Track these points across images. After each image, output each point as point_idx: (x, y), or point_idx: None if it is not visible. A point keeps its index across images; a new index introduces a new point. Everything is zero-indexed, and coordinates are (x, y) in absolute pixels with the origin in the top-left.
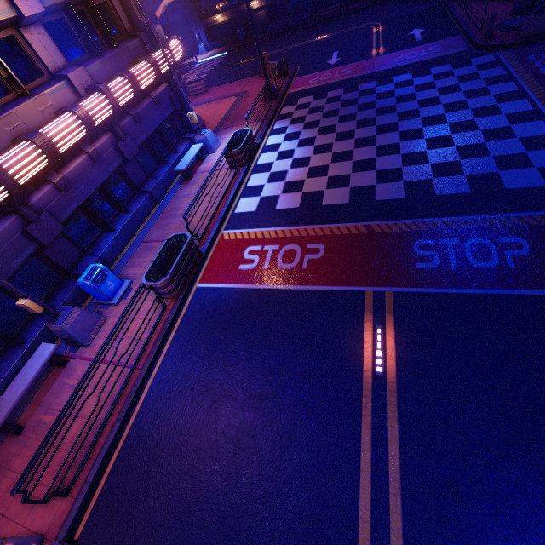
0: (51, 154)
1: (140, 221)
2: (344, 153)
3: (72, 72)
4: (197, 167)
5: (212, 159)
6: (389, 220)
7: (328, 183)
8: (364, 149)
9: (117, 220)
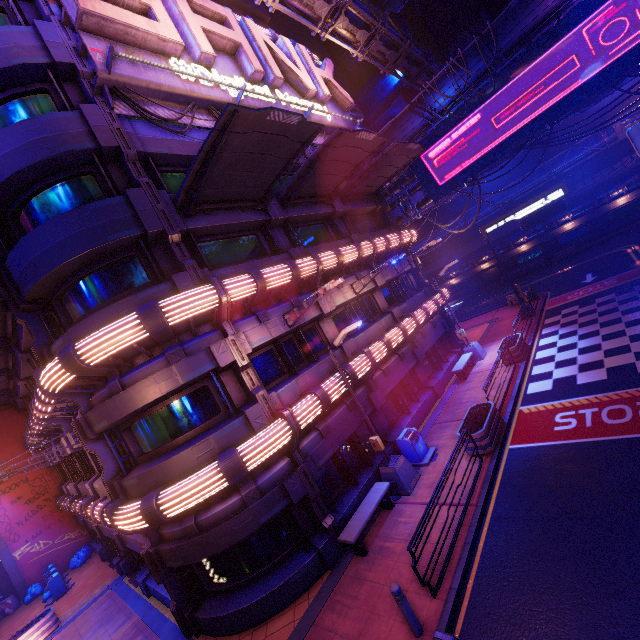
0: (389, 348)
1: (427, 410)
2: None
3: (394, 309)
4: (468, 371)
5: (482, 363)
6: None
7: (636, 356)
8: None
9: (410, 407)
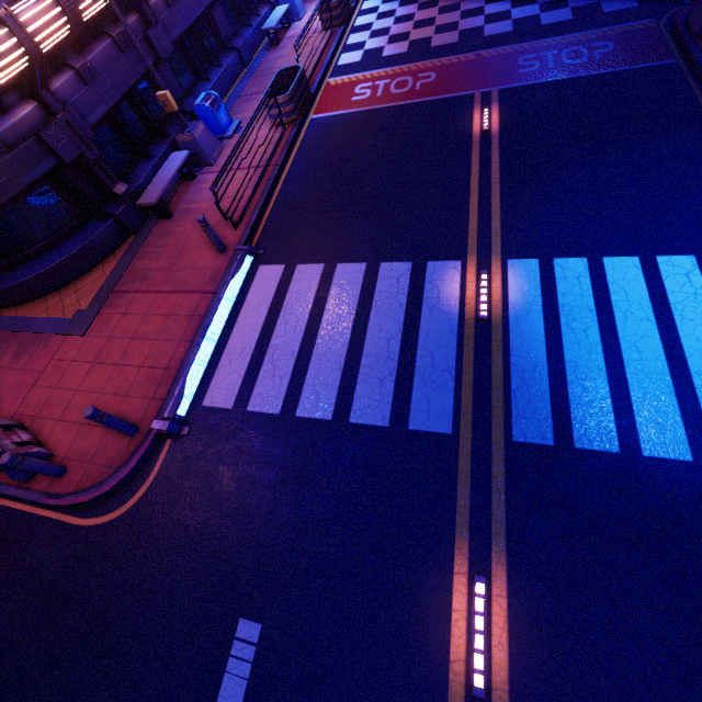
0: None
1: (231, 81)
2: (451, 6)
3: None
4: (282, 34)
5: (300, 26)
6: (497, 48)
7: (436, 30)
8: (472, 0)
9: (209, 72)
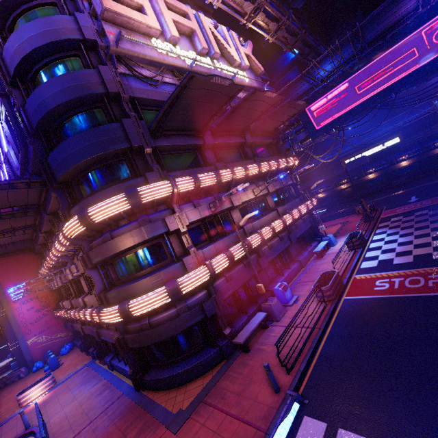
0: (274, 232)
1: (295, 274)
2: None
3: (279, 208)
4: (324, 252)
5: (334, 248)
6: None
7: (433, 249)
8: None
9: (283, 271)
